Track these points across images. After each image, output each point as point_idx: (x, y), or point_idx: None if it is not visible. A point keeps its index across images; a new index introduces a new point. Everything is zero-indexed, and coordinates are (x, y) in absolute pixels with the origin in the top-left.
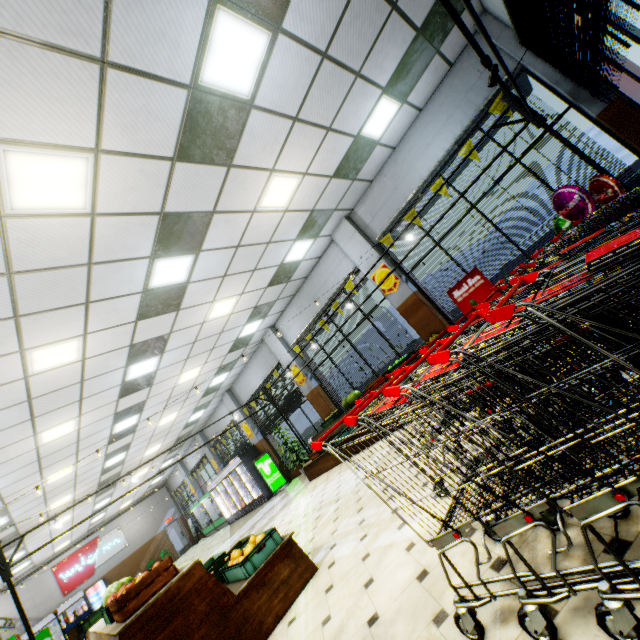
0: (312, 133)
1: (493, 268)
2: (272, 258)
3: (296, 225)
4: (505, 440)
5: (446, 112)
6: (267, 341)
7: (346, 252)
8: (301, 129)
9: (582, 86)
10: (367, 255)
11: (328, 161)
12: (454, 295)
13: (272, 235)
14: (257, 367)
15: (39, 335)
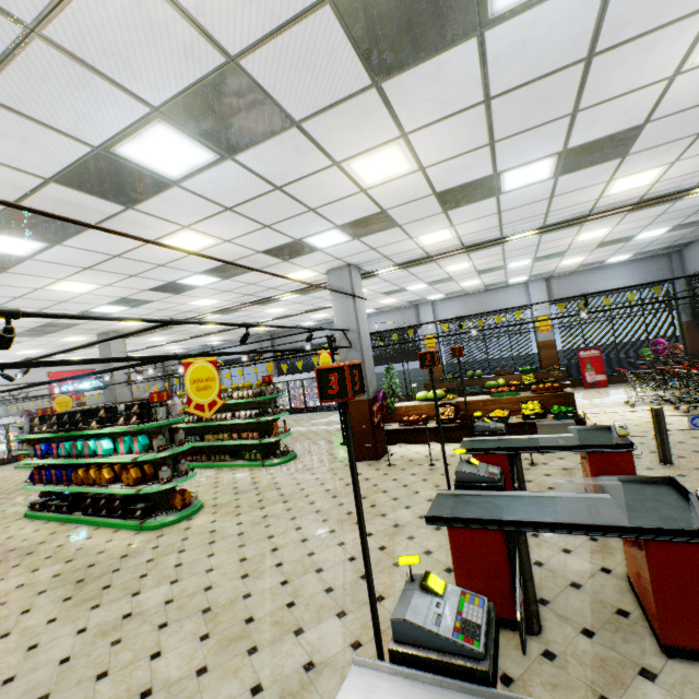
0: (611, 253)
1: (602, 352)
2: (515, 277)
3: (543, 271)
4: (697, 389)
5: (632, 272)
6: (421, 308)
7: (531, 296)
8: (614, 251)
9: (688, 307)
10: (543, 305)
11: (592, 260)
12: (580, 353)
13: (537, 270)
14: (390, 319)
15: (482, 259)
